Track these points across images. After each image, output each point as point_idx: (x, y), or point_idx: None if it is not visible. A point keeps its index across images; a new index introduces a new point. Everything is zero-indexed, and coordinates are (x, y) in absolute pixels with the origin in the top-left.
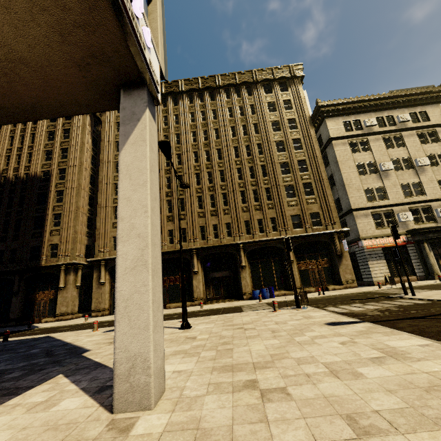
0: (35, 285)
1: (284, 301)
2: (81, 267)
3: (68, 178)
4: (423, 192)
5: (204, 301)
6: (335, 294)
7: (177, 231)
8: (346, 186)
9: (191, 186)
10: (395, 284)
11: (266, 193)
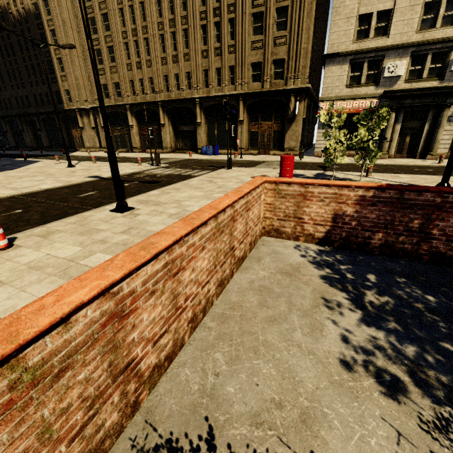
0: (69, 124)
1: (198, 159)
2: (91, 112)
3: (52, 12)
4: None
5: (172, 151)
6: (241, 160)
7: (145, 81)
8: (334, 11)
9: (153, 19)
10: (302, 158)
11: (230, 27)
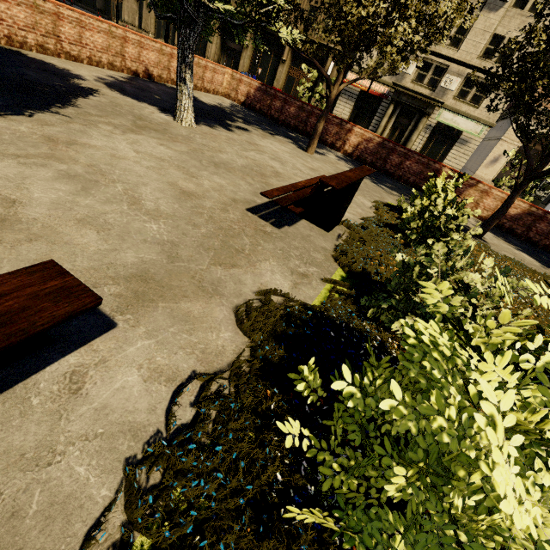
0: None
1: None
2: None
3: None
4: (460, 45)
5: None
6: None
7: None
8: None
9: None
10: None
11: None
